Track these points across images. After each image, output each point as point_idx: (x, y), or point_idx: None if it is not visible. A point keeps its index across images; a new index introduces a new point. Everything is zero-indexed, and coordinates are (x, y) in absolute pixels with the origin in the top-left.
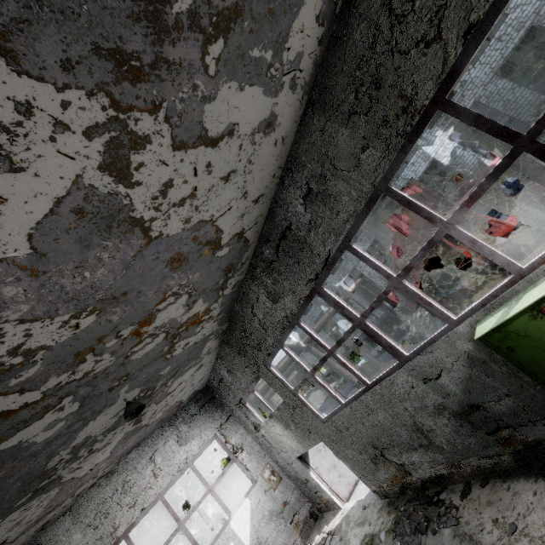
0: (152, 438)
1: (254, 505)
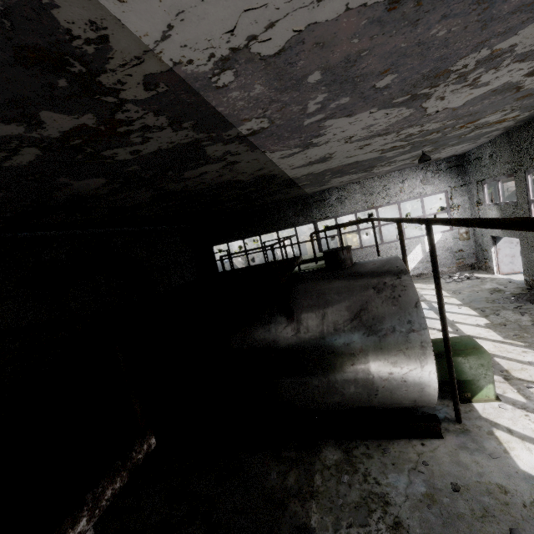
0: (408, 170)
1: (442, 239)
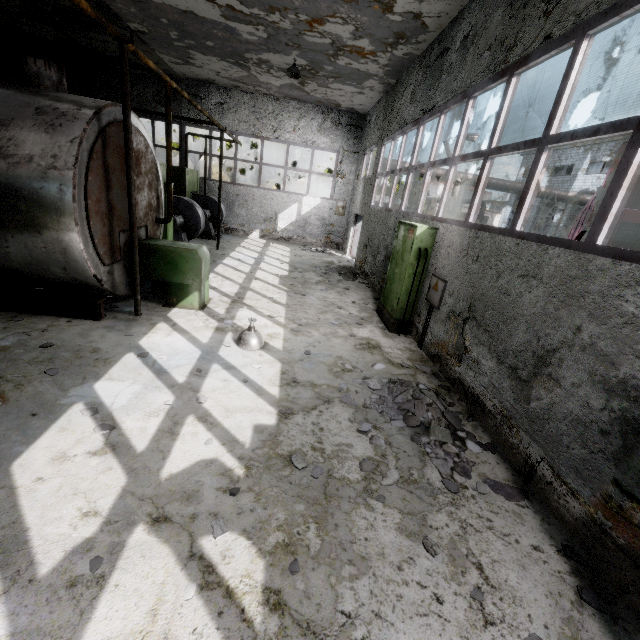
0: (309, 106)
1: (320, 206)
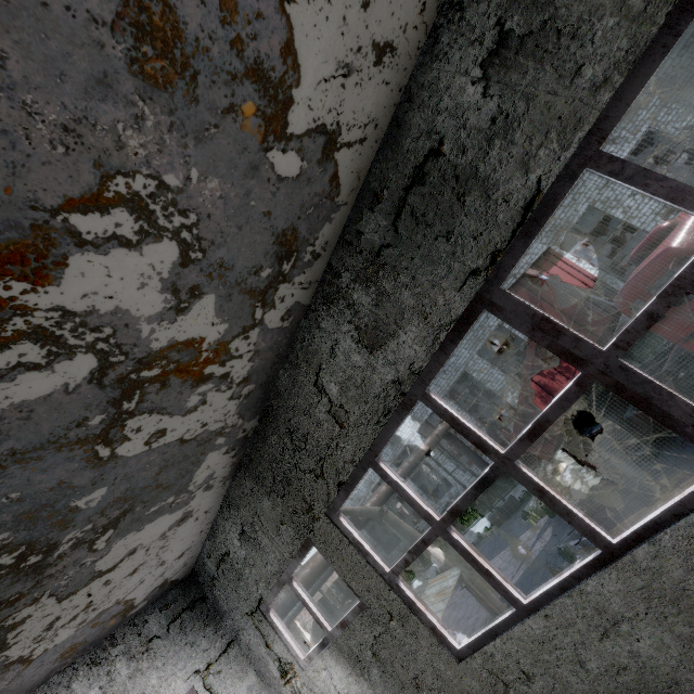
0: None
1: None
